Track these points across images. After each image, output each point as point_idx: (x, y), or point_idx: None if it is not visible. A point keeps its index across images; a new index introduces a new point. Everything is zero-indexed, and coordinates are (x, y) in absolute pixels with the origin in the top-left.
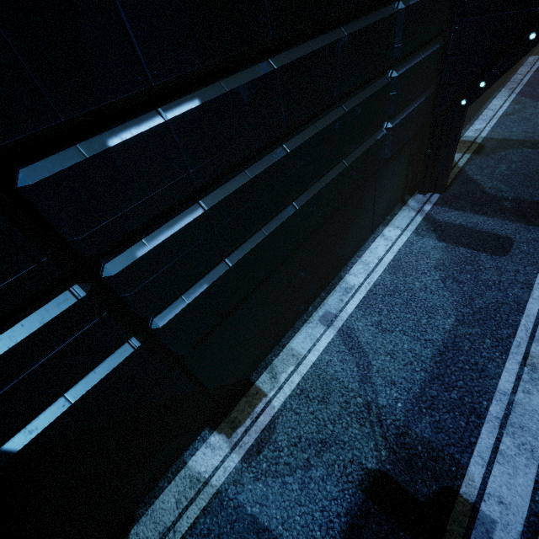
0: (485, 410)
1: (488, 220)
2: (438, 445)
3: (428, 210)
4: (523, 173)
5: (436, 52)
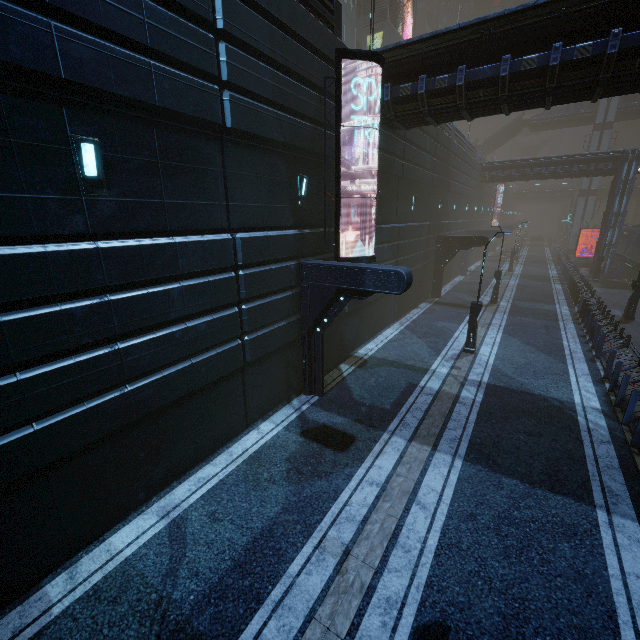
0: (267, 594)
1: (344, 420)
2: (208, 636)
3: (304, 409)
4: (384, 385)
5: (290, 297)
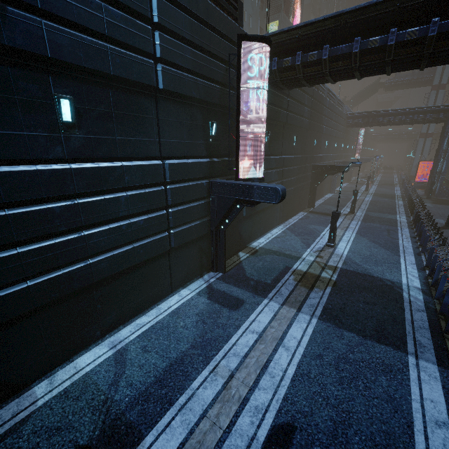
0: (176, 400)
1: (238, 290)
2: (136, 424)
3: (211, 282)
4: (268, 267)
5: (203, 204)
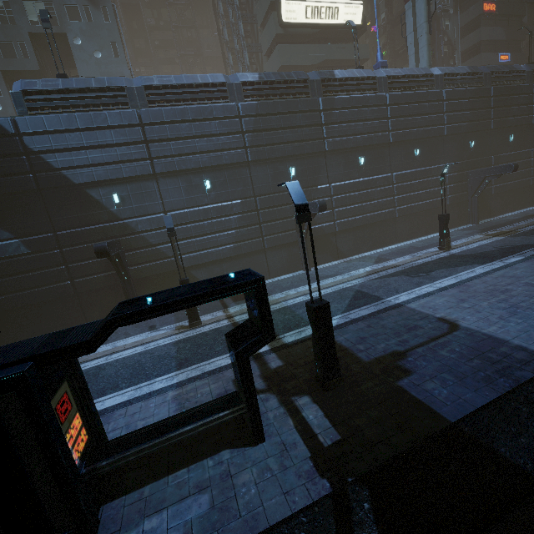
0: None
1: None
2: None
3: None
4: None
5: None
